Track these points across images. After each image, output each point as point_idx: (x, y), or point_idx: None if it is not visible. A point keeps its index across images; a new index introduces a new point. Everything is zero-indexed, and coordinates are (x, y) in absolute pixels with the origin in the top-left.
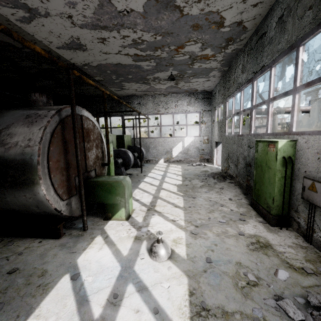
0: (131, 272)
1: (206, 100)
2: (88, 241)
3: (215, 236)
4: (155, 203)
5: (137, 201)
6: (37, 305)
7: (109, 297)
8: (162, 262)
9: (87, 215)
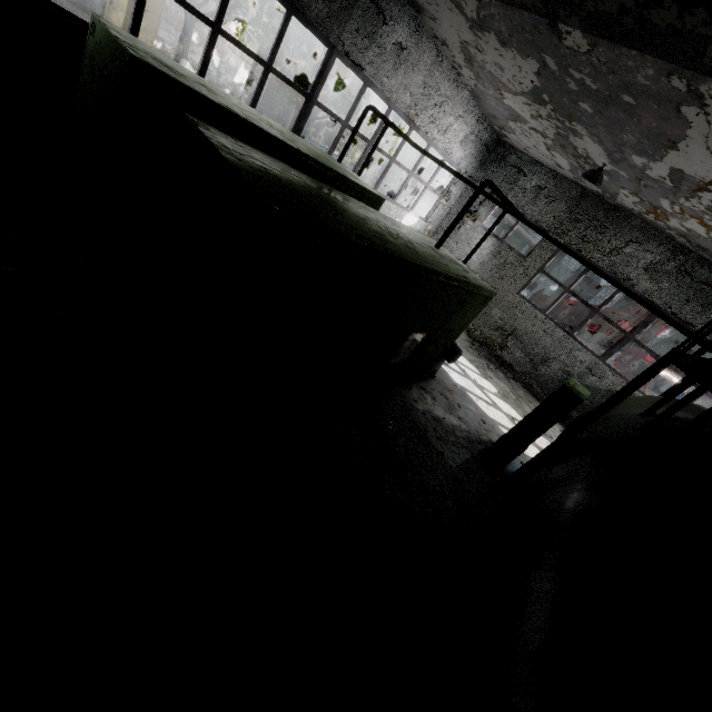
0: None
1: (485, 151)
2: None
3: None
4: None
5: None
6: None
7: None
8: None
9: None
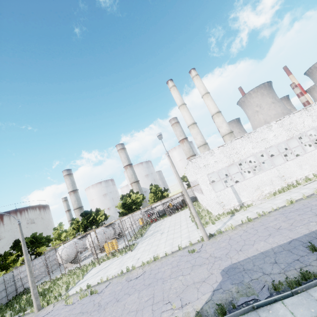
0: None
1: None
2: None
3: None
4: None
5: None
6: None
7: None
8: None
9: None
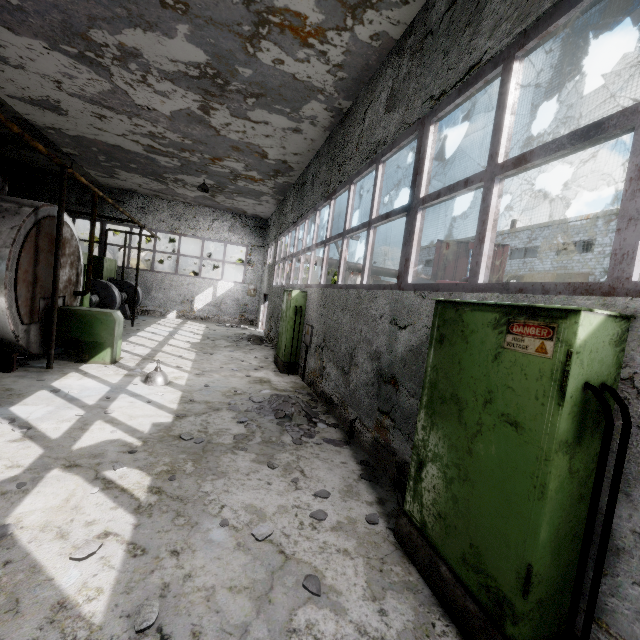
0: (123, 390)
1: (259, 230)
2: (59, 375)
3: (221, 377)
4: (154, 355)
5: (126, 352)
6: (19, 401)
7: (102, 398)
8: (158, 386)
9: (45, 358)
